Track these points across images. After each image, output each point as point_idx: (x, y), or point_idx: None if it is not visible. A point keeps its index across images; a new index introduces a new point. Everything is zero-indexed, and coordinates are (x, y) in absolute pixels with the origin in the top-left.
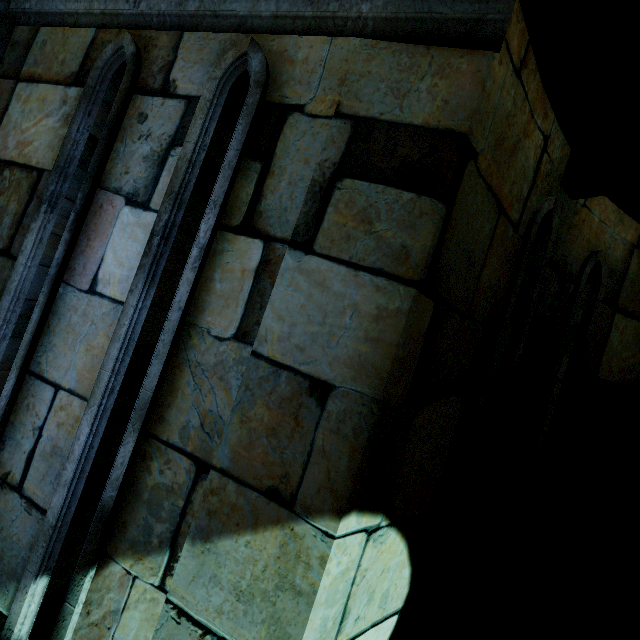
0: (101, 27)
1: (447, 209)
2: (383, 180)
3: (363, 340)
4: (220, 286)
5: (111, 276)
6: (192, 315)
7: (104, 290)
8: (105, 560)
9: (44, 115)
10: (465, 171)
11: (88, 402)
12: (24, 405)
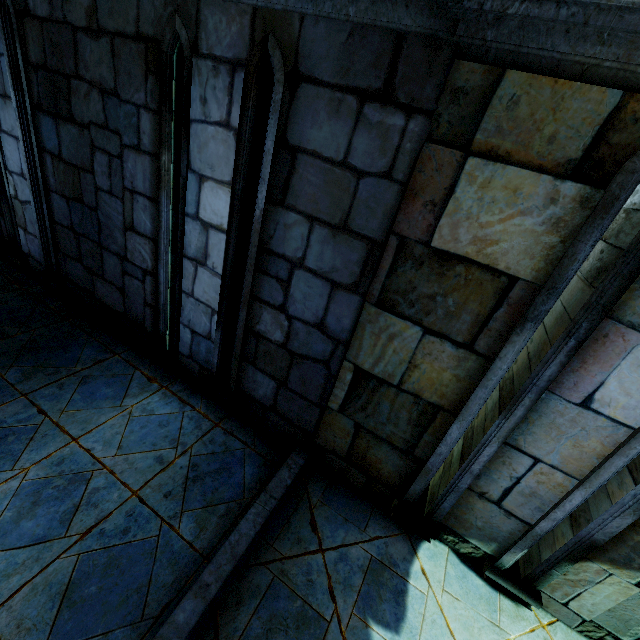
0: (635, 90)
1: None
2: None
3: None
4: None
5: (612, 401)
6: None
7: (601, 409)
8: (583, 559)
9: (516, 211)
10: None
11: (583, 484)
12: (499, 460)
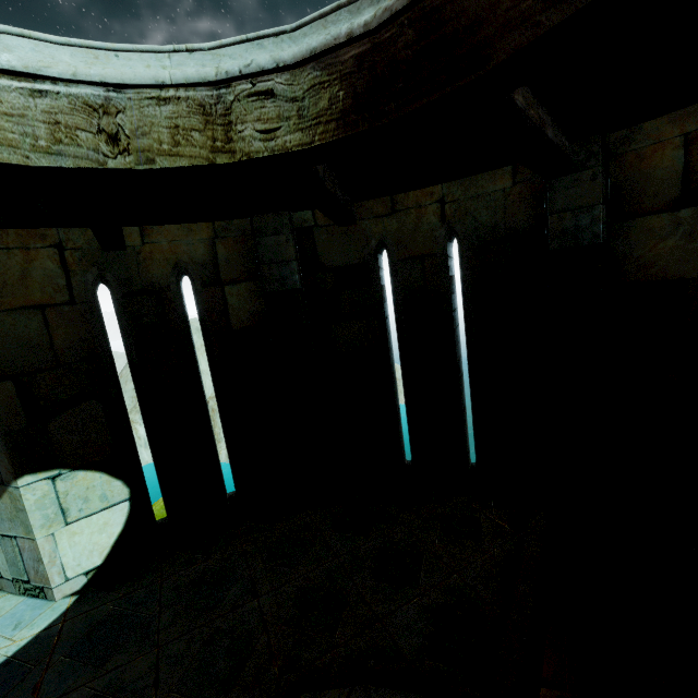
0: None
1: None
2: None
3: None
4: None
5: None
6: None
7: None
8: None
9: None
10: None
11: None
12: None
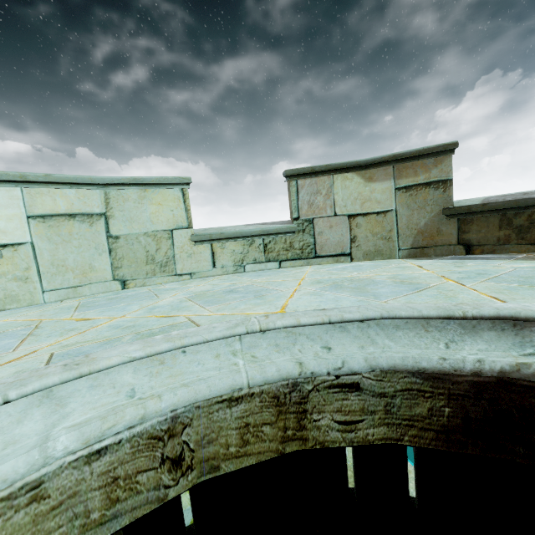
0: None
1: None
2: None
3: None
4: None
5: None
6: None
7: None
8: None
9: None
10: None
11: None
12: None
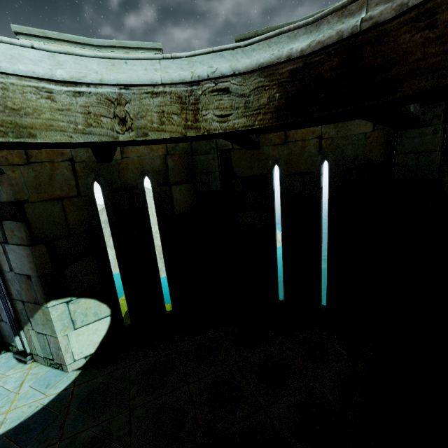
0: None
1: (25, 222)
2: (9, 219)
3: (29, 263)
4: (1, 258)
5: None
6: (1, 268)
7: None
8: (23, 328)
9: None
10: (25, 208)
11: None
12: None
